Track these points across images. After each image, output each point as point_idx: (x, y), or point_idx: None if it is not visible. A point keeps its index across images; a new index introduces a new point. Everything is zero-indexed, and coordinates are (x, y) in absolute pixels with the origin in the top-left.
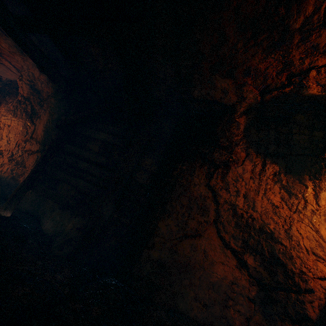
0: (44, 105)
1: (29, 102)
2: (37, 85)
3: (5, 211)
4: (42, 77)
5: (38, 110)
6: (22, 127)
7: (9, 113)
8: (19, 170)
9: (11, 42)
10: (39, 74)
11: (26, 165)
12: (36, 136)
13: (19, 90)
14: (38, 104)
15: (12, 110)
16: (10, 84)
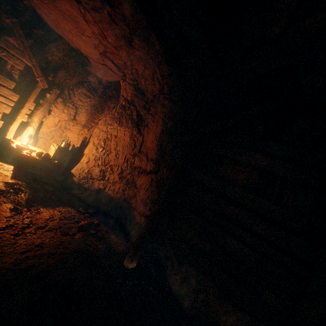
0: (150, 108)
1: (133, 107)
2: (140, 83)
3: (132, 262)
4: (146, 72)
5: (145, 116)
6: (129, 138)
7: (114, 122)
8: (130, 190)
9: (119, 31)
10: (144, 69)
11: (136, 185)
12: (146, 150)
13: (120, 92)
14: (143, 108)
15: (117, 117)
16: (109, 86)
